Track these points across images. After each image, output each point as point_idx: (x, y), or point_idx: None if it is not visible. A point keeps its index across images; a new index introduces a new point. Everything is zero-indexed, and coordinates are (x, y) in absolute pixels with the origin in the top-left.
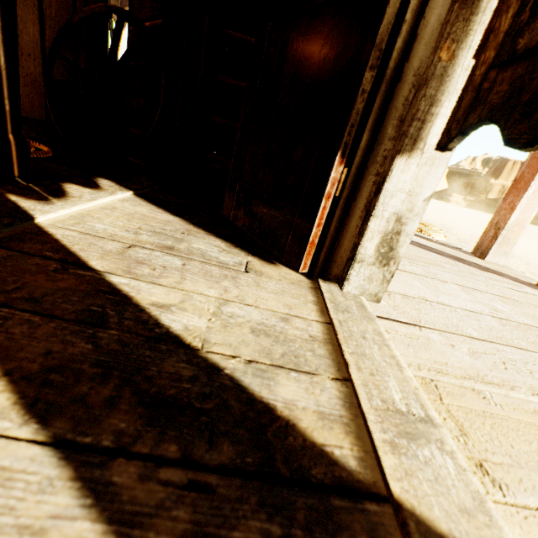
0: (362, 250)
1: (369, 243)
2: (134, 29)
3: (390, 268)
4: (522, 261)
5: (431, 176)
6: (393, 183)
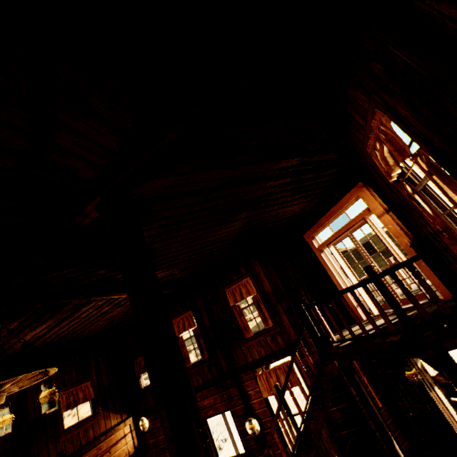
0: None
1: None
2: (336, 435)
3: None
4: None
5: None
6: None
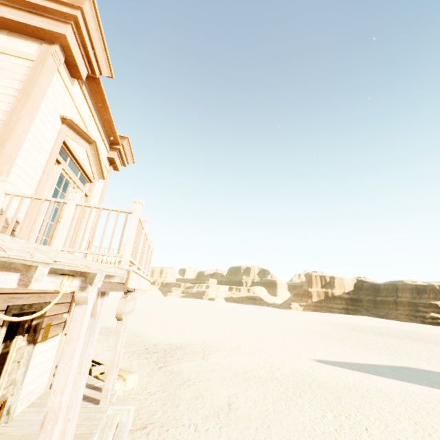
0: (4, 413)
1: (5, 411)
2: None
3: (9, 415)
4: (223, 370)
5: (15, 397)
6: (8, 400)
